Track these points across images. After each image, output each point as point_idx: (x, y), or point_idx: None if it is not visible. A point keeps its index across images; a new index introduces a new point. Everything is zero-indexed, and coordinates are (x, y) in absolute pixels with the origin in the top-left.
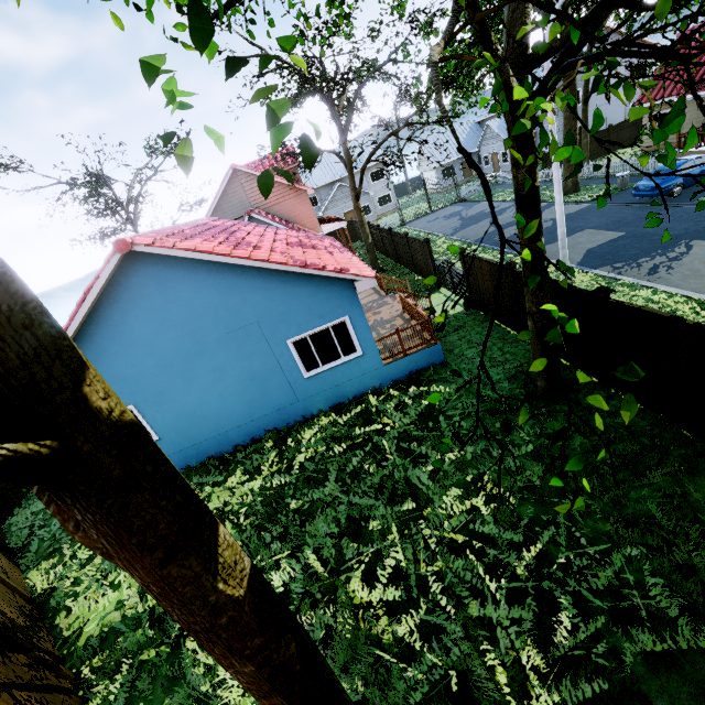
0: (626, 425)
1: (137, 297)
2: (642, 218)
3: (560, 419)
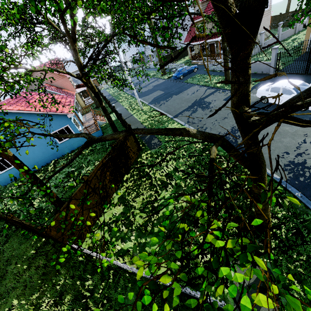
0: None
1: None
2: (171, 87)
3: None
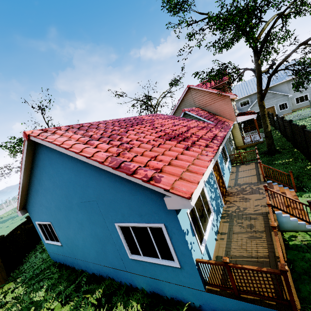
0: None
1: (43, 166)
2: None
3: None
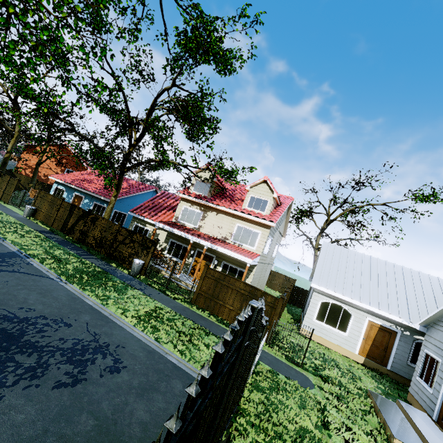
0: None
1: None
2: None
3: None
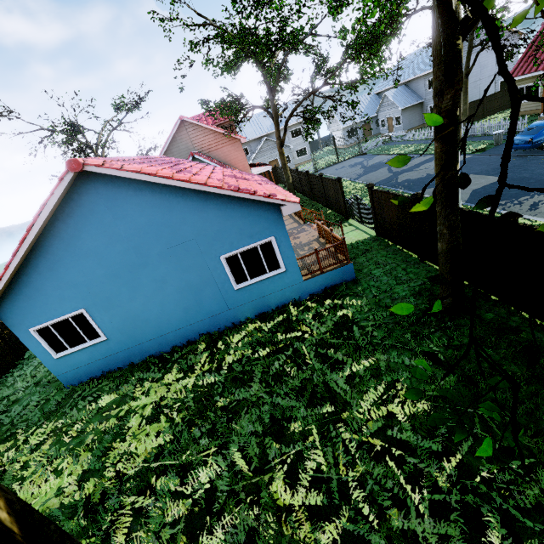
0: (530, 340)
1: (88, 214)
2: (518, 166)
3: (466, 332)
